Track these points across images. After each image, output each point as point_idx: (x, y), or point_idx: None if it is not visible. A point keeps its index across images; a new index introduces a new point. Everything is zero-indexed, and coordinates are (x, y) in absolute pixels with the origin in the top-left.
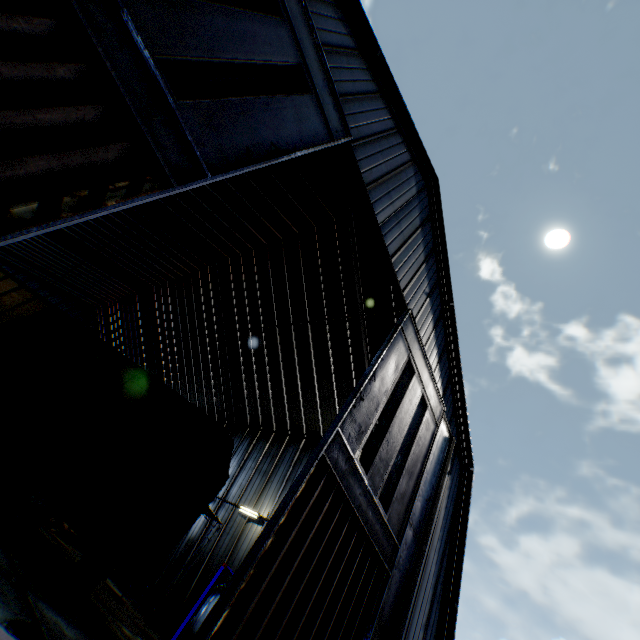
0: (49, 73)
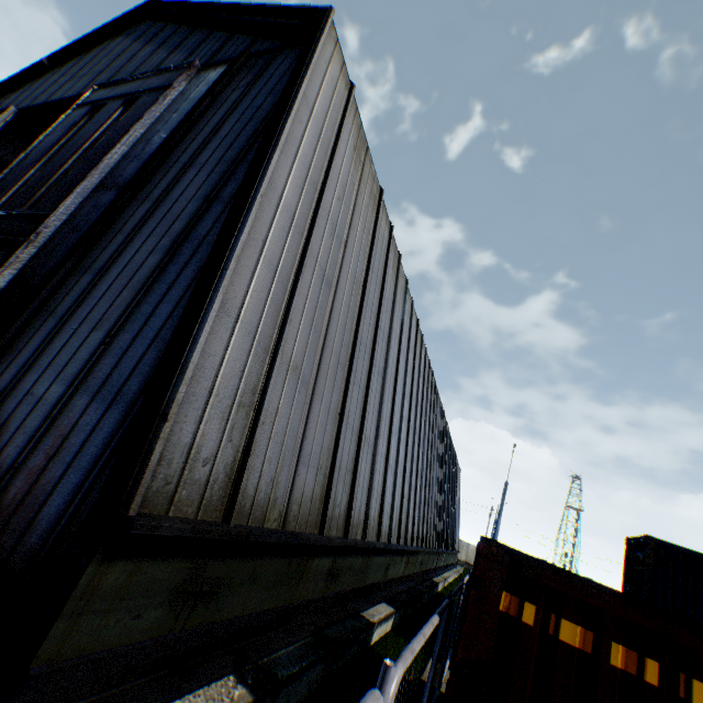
0: None
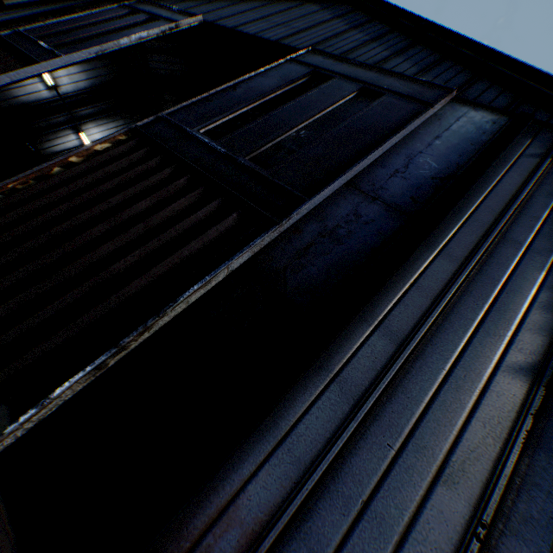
0: (4, 62)
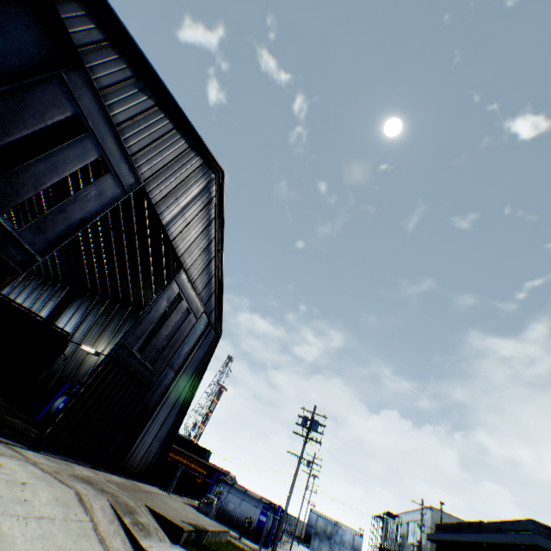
0: None
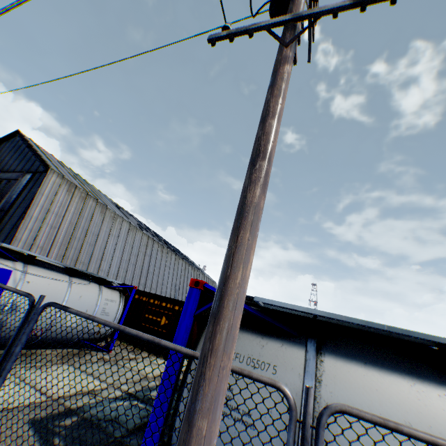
0: None
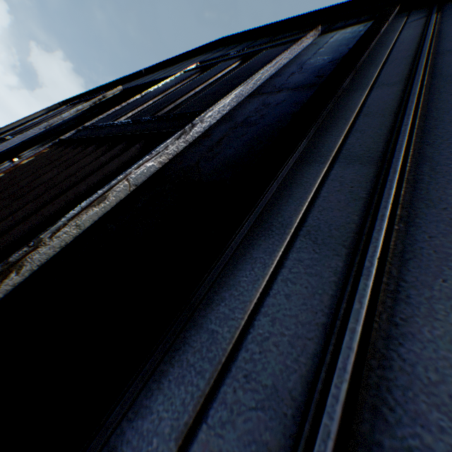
0: None
